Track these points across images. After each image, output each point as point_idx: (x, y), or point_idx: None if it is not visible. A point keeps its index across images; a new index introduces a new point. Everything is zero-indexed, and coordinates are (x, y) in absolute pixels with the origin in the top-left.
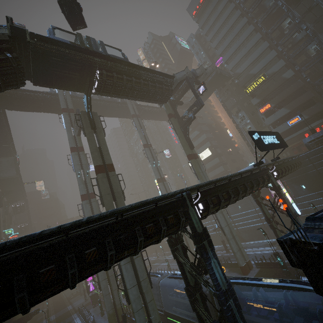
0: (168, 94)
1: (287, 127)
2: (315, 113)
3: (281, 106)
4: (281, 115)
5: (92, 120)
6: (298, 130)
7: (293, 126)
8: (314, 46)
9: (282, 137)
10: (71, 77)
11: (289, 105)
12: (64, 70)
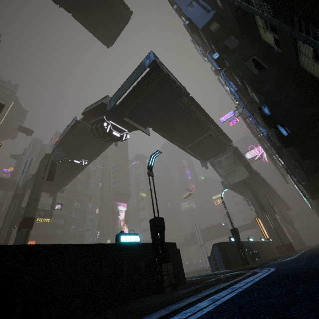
0: (55, 192)
1: None
2: None
3: None
4: None
5: (54, 173)
6: None
7: None
8: (74, 227)
9: None
10: (83, 147)
11: None
12: (91, 147)
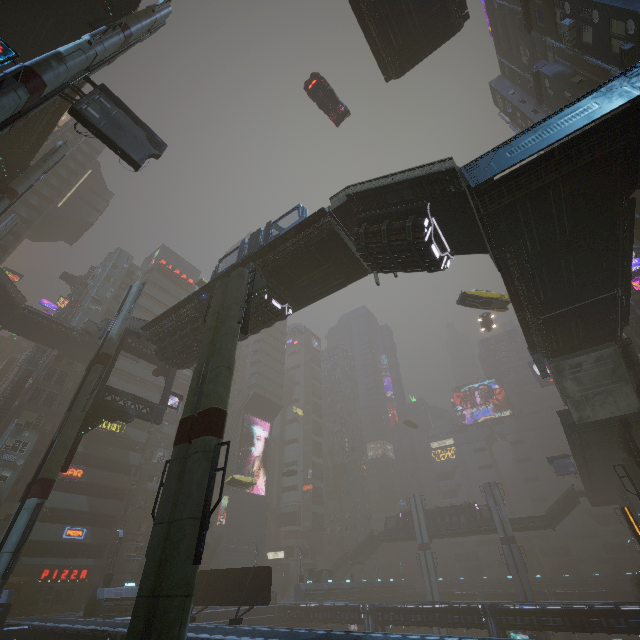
0: (185, 366)
1: (58, 537)
2: (99, 543)
3: (87, 492)
4: (74, 507)
5: (248, 317)
6: (60, 555)
7: (62, 542)
8: (162, 453)
9: (30, 550)
10: (303, 275)
11: (96, 501)
12: (319, 276)
